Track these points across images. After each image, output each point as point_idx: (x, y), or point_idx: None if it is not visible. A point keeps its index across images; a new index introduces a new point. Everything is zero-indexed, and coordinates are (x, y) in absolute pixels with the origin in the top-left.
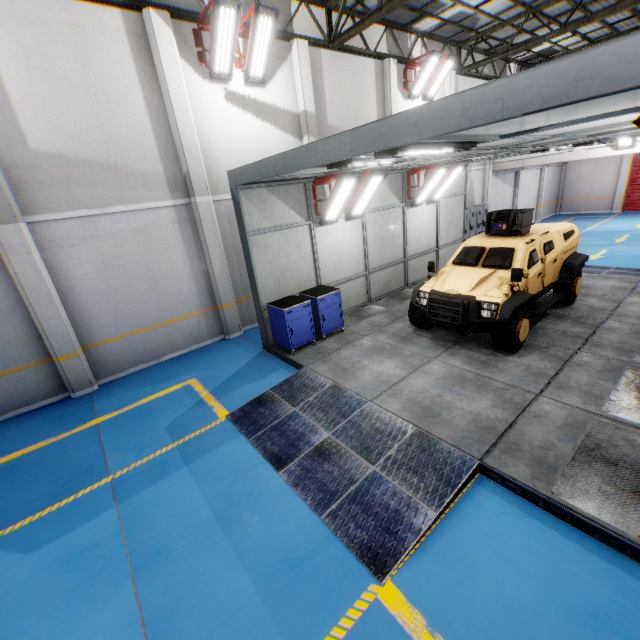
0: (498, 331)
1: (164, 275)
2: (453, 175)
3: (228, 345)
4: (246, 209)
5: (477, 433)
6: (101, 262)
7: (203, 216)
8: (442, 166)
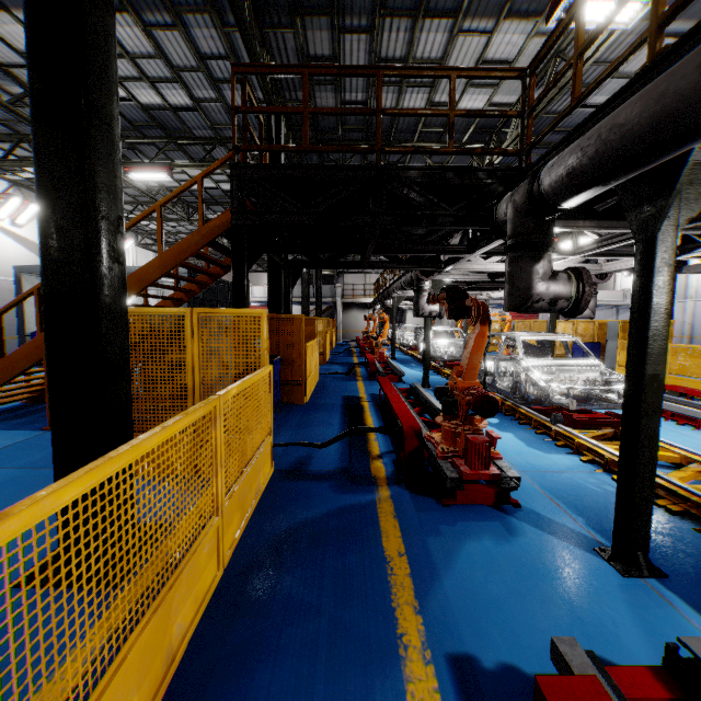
0: None
1: None
2: None
3: None
4: (25, 284)
5: None
6: None
7: None
8: None
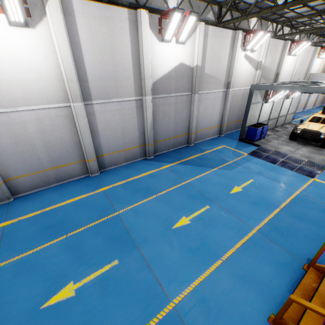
0: (324, 141)
1: (214, 113)
2: None
3: (223, 138)
4: (252, 96)
5: (323, 162)
6: (205, 107)
7: (229, 95)
8: None
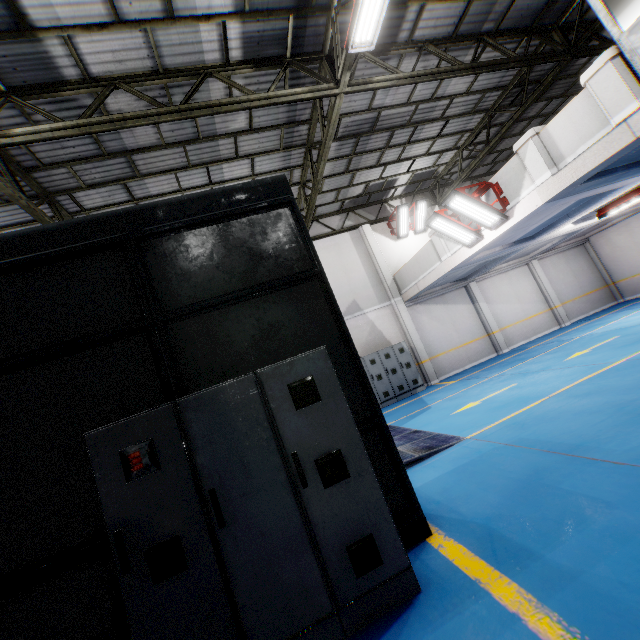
0: None
1: None
2: None
3: None
4: None
5: None
6: None
7: None
8: None
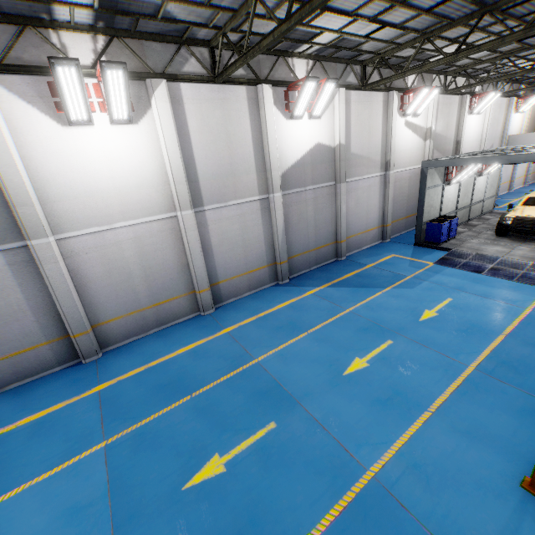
0: None
1: (371, 208)
2: None
3: (389, 244)
4: (427, 178)
5: None
6: (356, 200)
7: (390, 180)
8: None
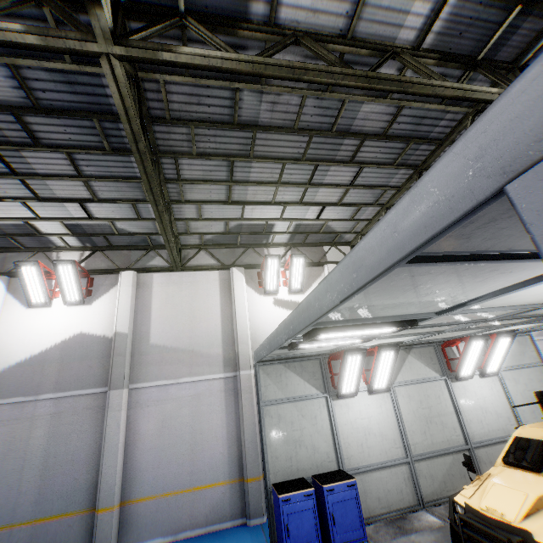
0: None
1: (204, 437)
2: (500, 345)
3: (243, 533)
4: (263, 381)
5: None
6: (161, 421)
7: (243, 386)
8: (473, 338)
